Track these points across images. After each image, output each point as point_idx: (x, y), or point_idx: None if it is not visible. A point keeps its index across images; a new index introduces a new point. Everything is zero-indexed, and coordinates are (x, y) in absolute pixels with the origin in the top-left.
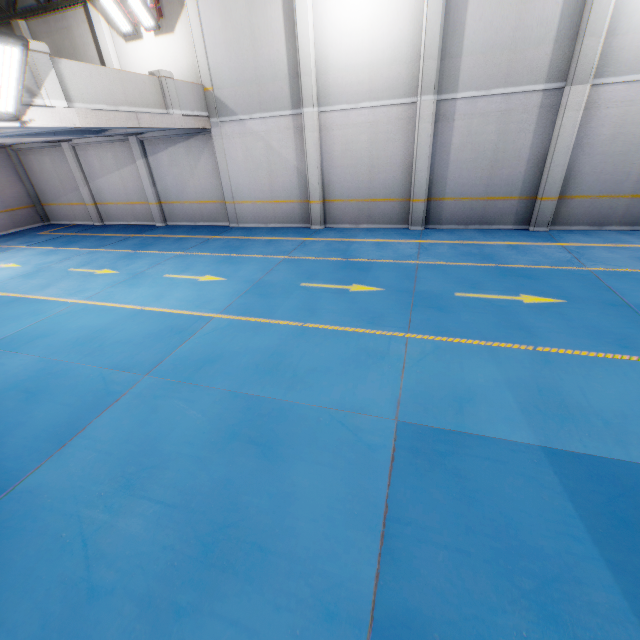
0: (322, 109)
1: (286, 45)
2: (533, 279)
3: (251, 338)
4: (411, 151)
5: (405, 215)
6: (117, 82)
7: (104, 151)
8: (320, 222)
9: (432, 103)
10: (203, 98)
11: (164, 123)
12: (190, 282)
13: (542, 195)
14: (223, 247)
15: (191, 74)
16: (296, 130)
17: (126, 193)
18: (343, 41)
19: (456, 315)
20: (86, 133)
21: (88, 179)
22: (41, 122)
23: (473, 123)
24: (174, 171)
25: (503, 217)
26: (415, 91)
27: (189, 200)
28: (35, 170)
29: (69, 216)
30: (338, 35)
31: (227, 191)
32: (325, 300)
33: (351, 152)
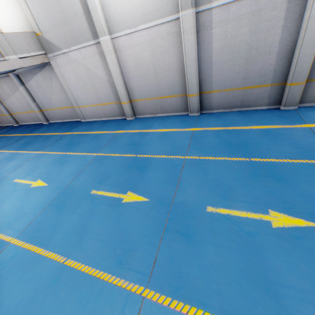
0: (113, 36)
1: None
2: (283, 182)
3: (15, 285)
4: (182, 59)
5: (185, 105)
6: None
7: (2, 83)
8: (131, 115)
9: (191, 16)
10: (37, 41)
11: (2, 68)
12: (24, 189)
13: (291, 81)
14: (66, 144)
15: (26, 25)
16: (100, 54)
17: (23, 107)
18: None
19: (201, 251)
20: None
21: (2, 101)
22: None
23: (228, 28)
24: (41, 91)
25: (258, 100)
26: (177, 8)
27: (55, 107)
28: None
29: (2, 122)
30: None
31: (72, 100)
32: (98, 217)
33: (140, 65)
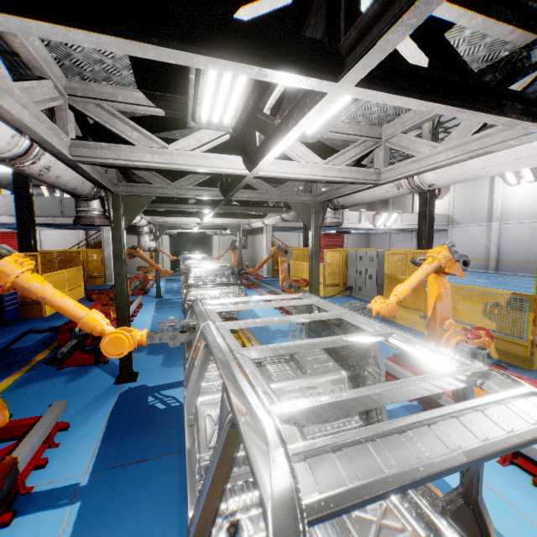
0: (502, 223)
1: (488, 201)
2: None
3: None
4: None
5: None
6: (416, 217)
7: (401, 236)
8: (493, 270)
9: None
10: (447, 219)
11: None
12: None
13: None
14: None
15: (445, 211)
16: (487, 230)
17: None
18: (515, 199)
19: (506, 285)
20: (399, 230)
21: (390, 246)
22: (393, 227)
23: None
24: None
25: None
26: None
27: None
28: (372, 242)
29: None
30: (513, 197)
31: None
32: (461, 279)
33: (515, 240)
